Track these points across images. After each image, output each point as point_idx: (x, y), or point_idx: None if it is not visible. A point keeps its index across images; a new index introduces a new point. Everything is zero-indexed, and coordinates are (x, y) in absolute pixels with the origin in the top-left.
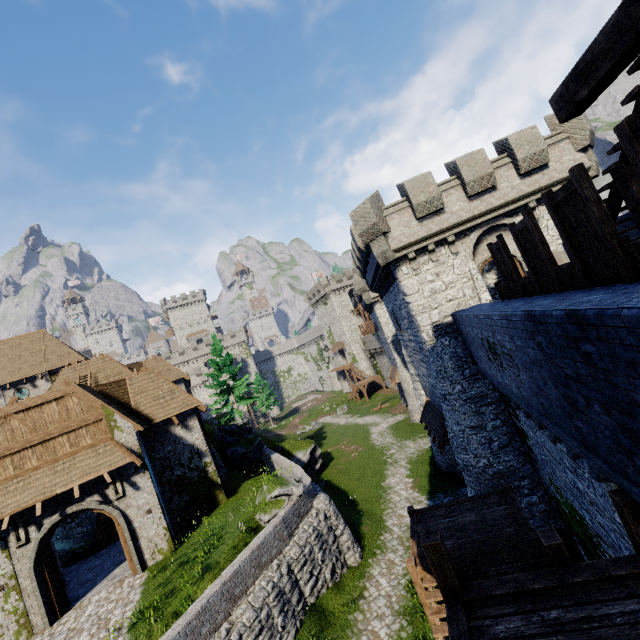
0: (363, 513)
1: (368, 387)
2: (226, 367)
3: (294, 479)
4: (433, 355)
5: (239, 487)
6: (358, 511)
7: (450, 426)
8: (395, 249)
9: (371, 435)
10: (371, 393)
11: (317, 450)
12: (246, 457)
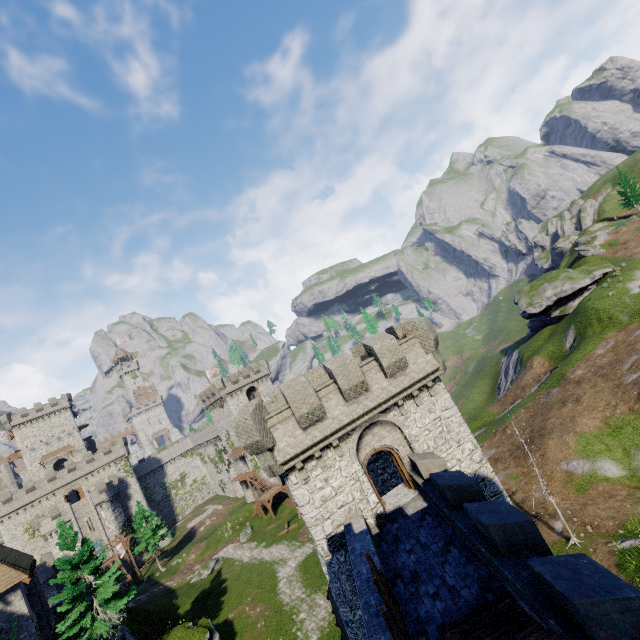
0: None
1: (274, 497)
2: (86, 564)
3: None
4: (331, 573)
5: None
6: None
7: None
8: (282, 462)
9: (279, 583)
10: (277, 504)
11: (214, 638)
12: None
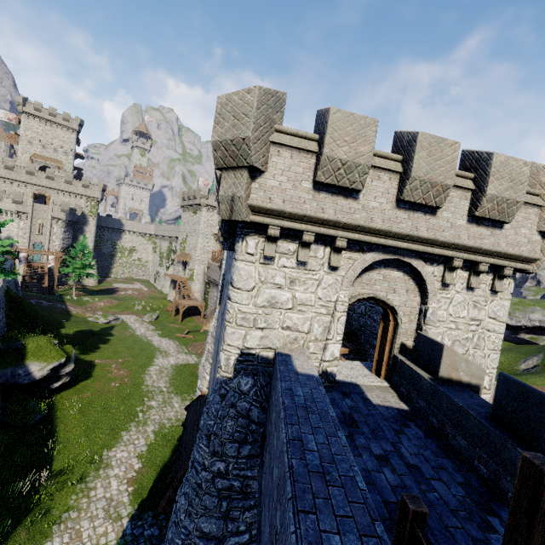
0: (36, 505)
1: (189, 308)
2: None
3: None
4: (217, 394)
5: None
6: (31, 499)
7: (180, 505)
8: (255, 205)
9: (151, 366)
10: (188, 315)
11: (68, 366)
12: None
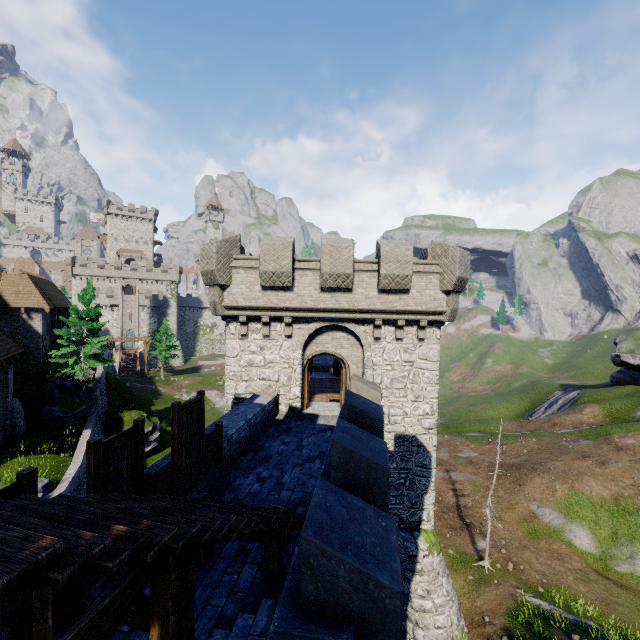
0: None
1: None
2: (82, 320)
3: (43, 485)
4: None
5: (8, 460)
6: None
7: None
8: (227, 305)
9: None
10: None
11: (155, 433)
12: (62, 420)
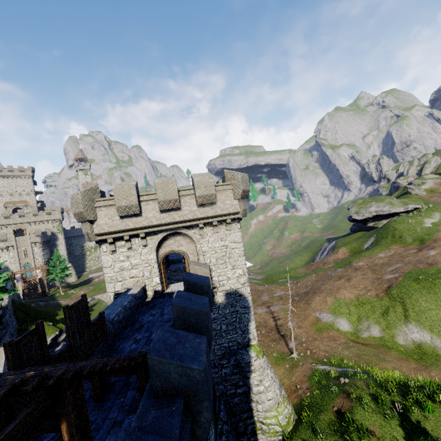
0: None
1: None
2: None
3: None
4: None
5: None
6: None
7: None
8: (97, 233)
9: None
10: None
11: (62, 335)
12: None
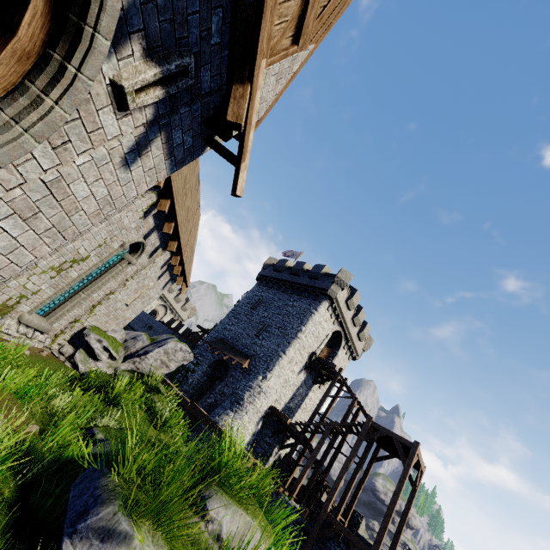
0: None
1: None
2: None
3: None
4: None
5: None
6: None
7: None
8: None
9: None
10: None
11: None
12: None
